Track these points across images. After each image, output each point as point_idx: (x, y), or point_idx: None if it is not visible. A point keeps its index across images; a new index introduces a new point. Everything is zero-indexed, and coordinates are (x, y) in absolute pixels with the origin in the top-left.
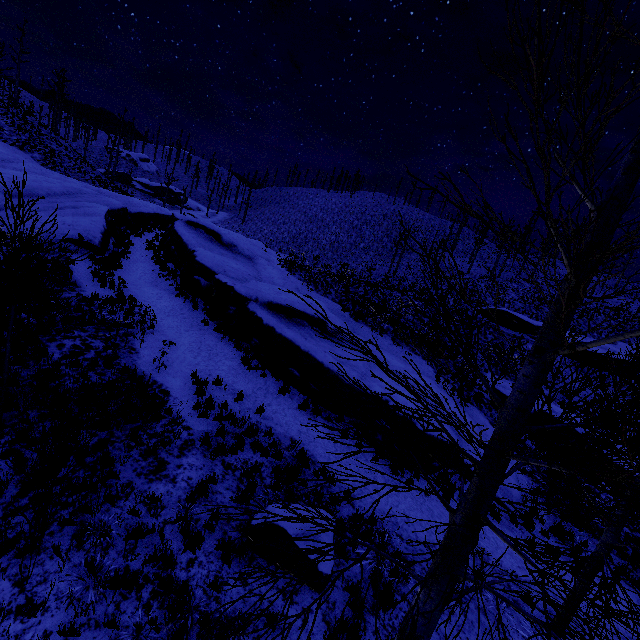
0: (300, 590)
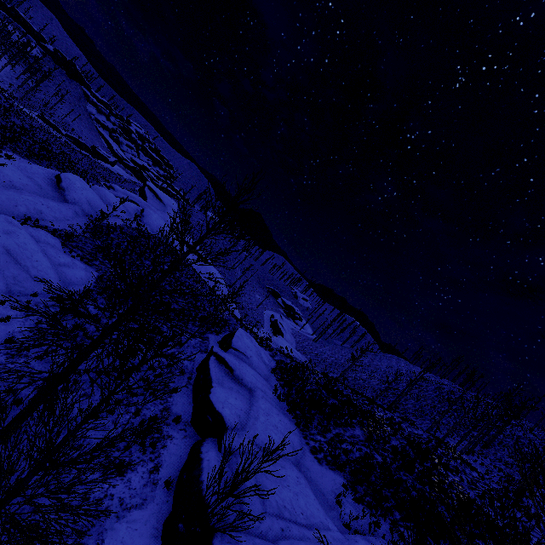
0: None
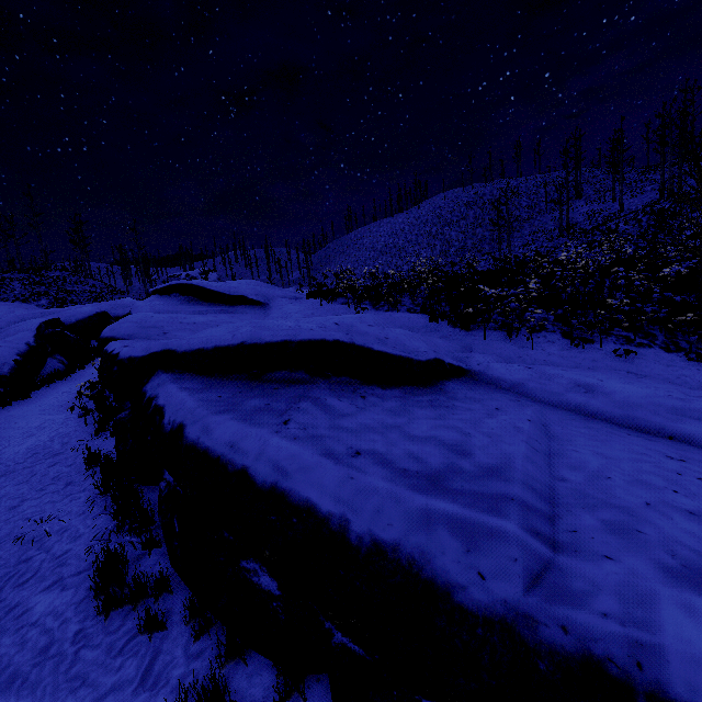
0: None
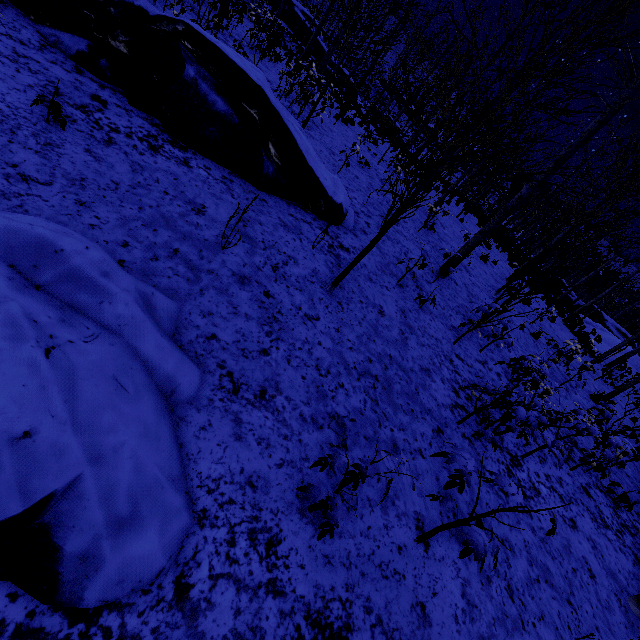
0: None
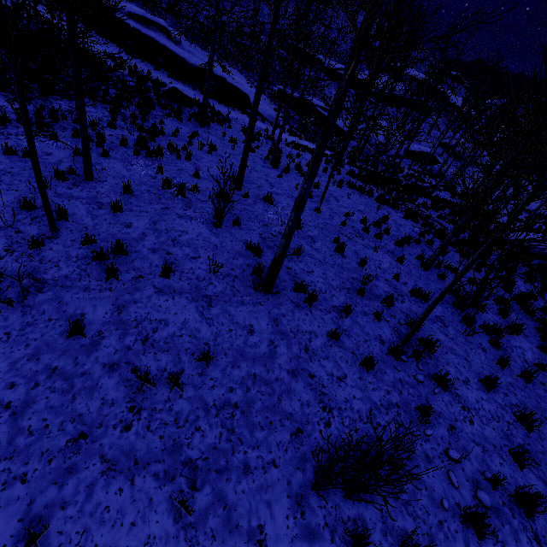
0: (186, 109)
